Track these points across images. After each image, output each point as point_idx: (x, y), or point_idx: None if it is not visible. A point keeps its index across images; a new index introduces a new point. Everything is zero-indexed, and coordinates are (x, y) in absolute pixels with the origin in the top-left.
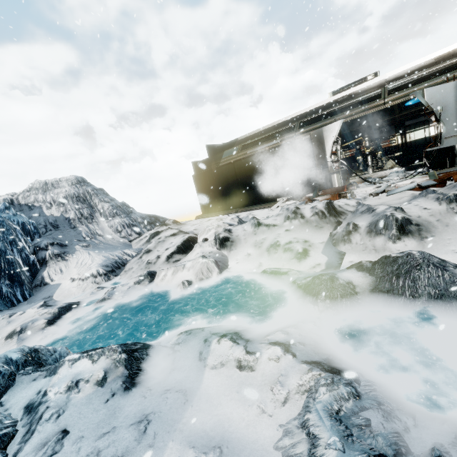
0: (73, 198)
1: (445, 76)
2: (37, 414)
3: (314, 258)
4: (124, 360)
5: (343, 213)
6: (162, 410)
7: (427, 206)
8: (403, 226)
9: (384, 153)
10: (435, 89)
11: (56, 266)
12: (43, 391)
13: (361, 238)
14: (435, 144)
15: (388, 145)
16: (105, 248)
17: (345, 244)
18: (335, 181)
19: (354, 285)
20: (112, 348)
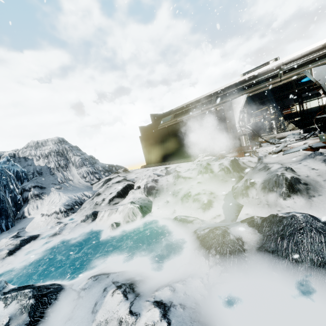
0: (54, 153)
1: None
2: None
3: (216, 209)
4: (30, 307)
5: (245, 168)
6: None
7: (315, 167)
8: (292, 185)
9: (286, 118)
10: (322, 68)
11: (35, 203)
12: None
13: (257, 193)
14: (324, 112)
15: (288, 112)
16: (72, 189)
17: (243, 197)
18: (243, 141)
19: (243, 242)
20: (24, 293)
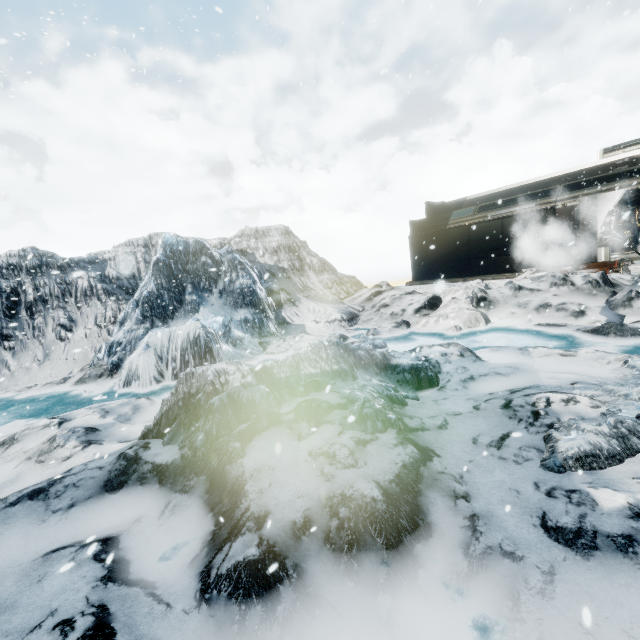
0: (285, 248)
1: None
2: (432, 362)
3: (592, 317)
4: (468, 350)
5: (617, 285)
6: (519, 365)
7: None
8: None
9: None
10: None
11: (291, 310)
12: (421, 356)
13: None
14: None
15: None
16: (323, 301)
17: (625, 309)
18: (602, 255)
19: None
20: (455, 343)
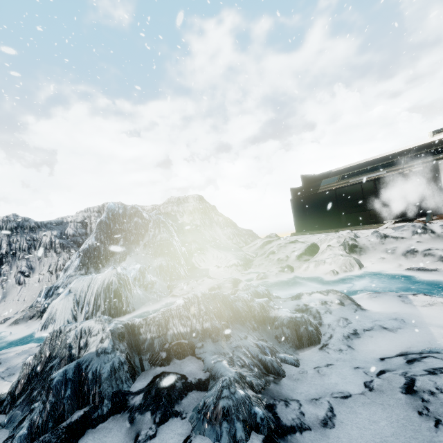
0: (198, 210)
1: None
2: (312, 311)
3: None
4: (347, 297)
5: None
6: (404, 317)
7: None
8: None
9: None
10: None
11: (199, 257)
12: (301, 304)
13: None
14: None
15: None
16: (225, 249)
17: None
18: None
19: None
20: (334, 290)
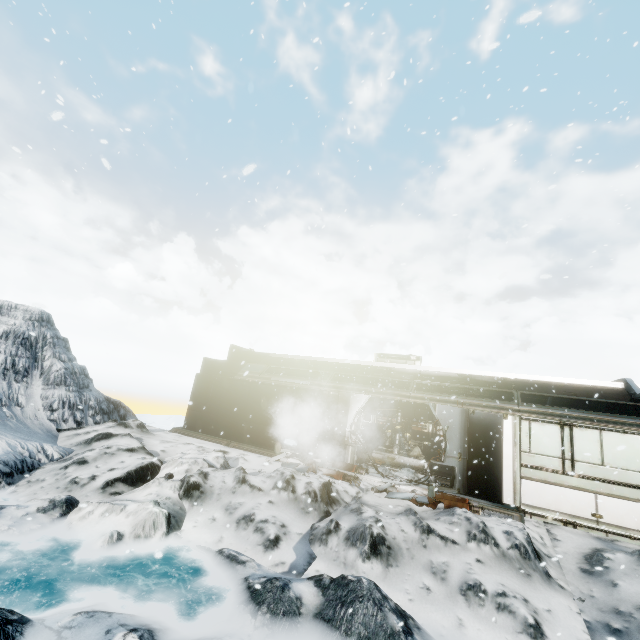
0: (18, 337)
1: (458, 397)
2: None
3: (283, 552)
4: None
5: (337, 501)
6: None
7: (405, 528)
8: (376, 544)
9: (414, 436)
10: (445, 408)
11: None
12: None
13: (338, 543)
14: (439, 459)
15: (419, 428)
16: (16, 428)
17: (320, 545)
18: (349, 454)
19: (302, 603)
20: None
